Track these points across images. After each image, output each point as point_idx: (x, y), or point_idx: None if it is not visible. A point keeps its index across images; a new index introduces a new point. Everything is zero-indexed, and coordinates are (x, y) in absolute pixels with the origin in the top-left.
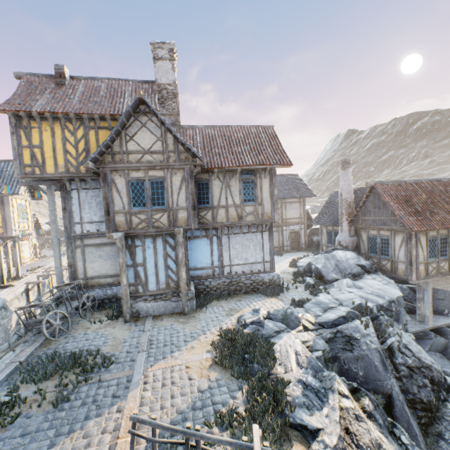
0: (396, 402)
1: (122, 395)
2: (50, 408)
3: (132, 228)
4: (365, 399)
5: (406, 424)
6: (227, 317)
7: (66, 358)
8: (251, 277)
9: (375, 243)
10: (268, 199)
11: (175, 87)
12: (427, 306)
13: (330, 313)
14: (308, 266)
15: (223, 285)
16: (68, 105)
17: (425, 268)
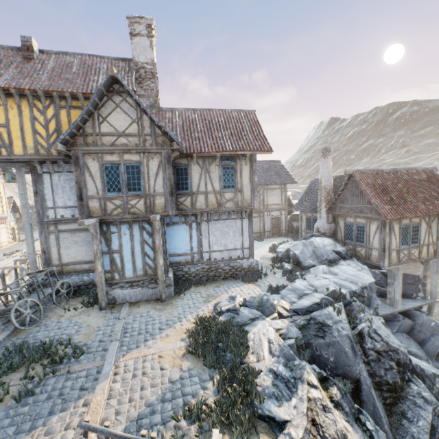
0: (364, 386)
1: (90, 387)
2: (13, 403)
3: (107, 214)
4: (333, 388)
5: (372, 407)
6: (204, 304)
7: (35, 349)
8: (230, 263)
9: (351, 230)
10: (248, 186)
11: (153, 66)
12: (397, 291)
13: (304, 300)
14: (286, 252)
15: (202, 271)
16: (36, 82)
17: (397, 254)
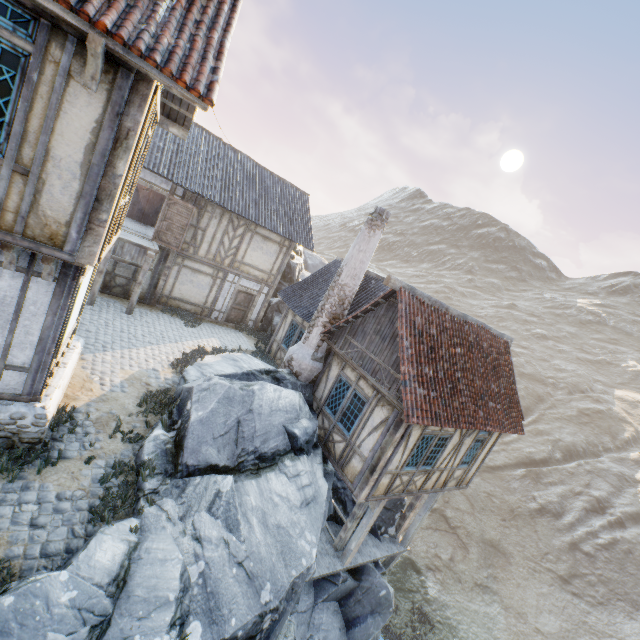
0: None
1: None
2: None
3: None
4: None
5: None
6: None
7: None
8: None
9: (342, 395)
10: (72, 171)
11: None
12: (359, 536)
13: None
14: (186, 395)
15: None
16: None
17: (390, 481)
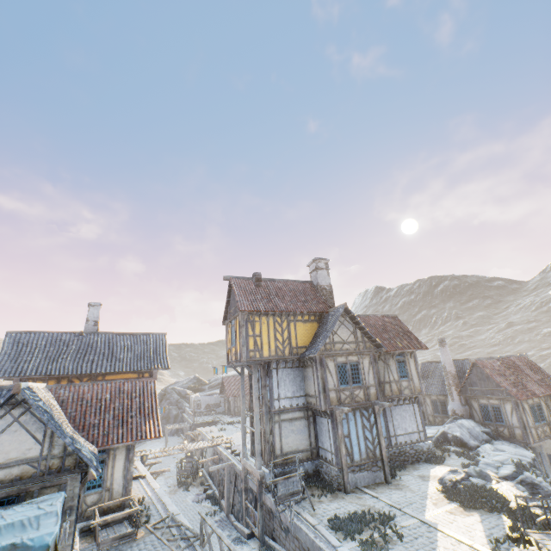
0: None
1: (433, 530)
2: (398, 542)
3: (341, 402)
4: None
5: None
6: (426, 481)
7: (354, 517)
8: (413, 446)
9: (487, 411)
10: (415, 375)
11: (330, 287)
12: (548, 469)
13: (503, 470)
14: (442, 436)
15: (394, 455)
16: (277, 304)
17: (535, 431)
